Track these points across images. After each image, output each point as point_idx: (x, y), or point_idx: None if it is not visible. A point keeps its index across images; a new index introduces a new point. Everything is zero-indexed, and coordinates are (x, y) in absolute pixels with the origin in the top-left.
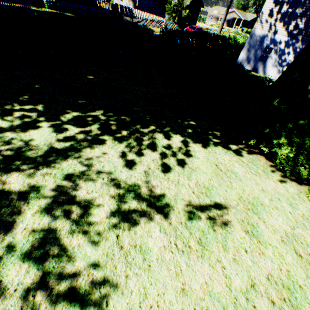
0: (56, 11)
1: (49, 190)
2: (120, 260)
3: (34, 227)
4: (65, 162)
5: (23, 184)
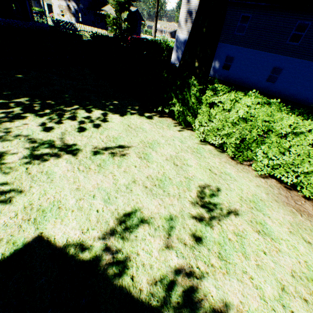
0: None
1: None
2: (27, 180)
3: None
4: None
5: None
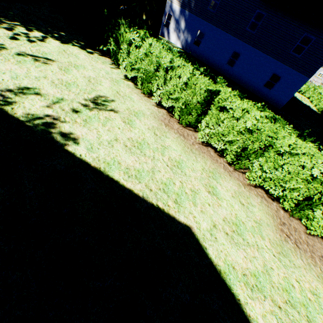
0: None
1: None
2: None
3: None
4: None
5: None
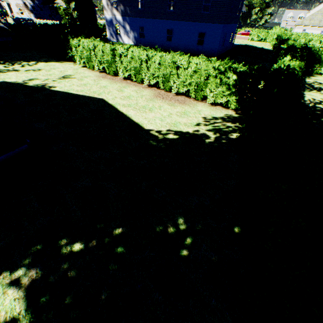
0: None
1: None
2: None
3: None
4: None
5: None
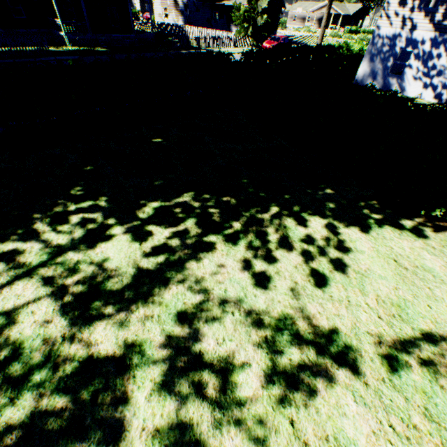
0: (82, 48)
1: (158, 347)
2: None
3: (156, 423)
4: (167, 292)
5: (117, 343)
